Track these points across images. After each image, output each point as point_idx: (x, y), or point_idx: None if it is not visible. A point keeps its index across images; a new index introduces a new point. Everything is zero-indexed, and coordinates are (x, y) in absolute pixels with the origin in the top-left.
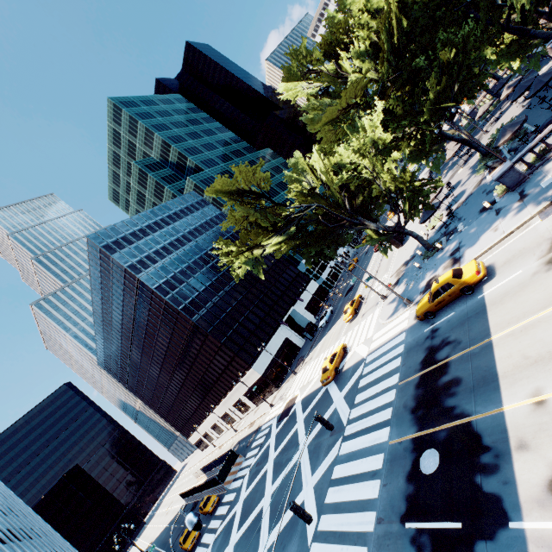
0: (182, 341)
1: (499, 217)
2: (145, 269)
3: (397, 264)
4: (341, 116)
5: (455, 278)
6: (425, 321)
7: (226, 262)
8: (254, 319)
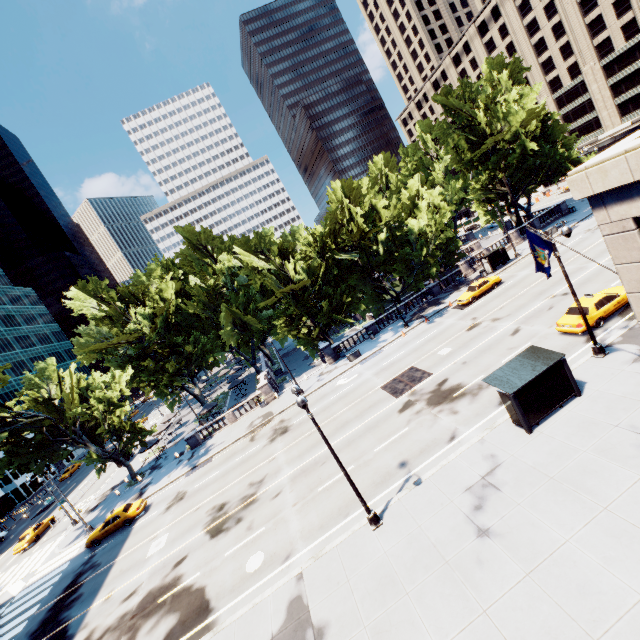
0: None
1: (177, 467)
2: None
3: (109, 485)
4: (111, 348)
5: (124, 511)
6: (92, 548)
7: None
8: None
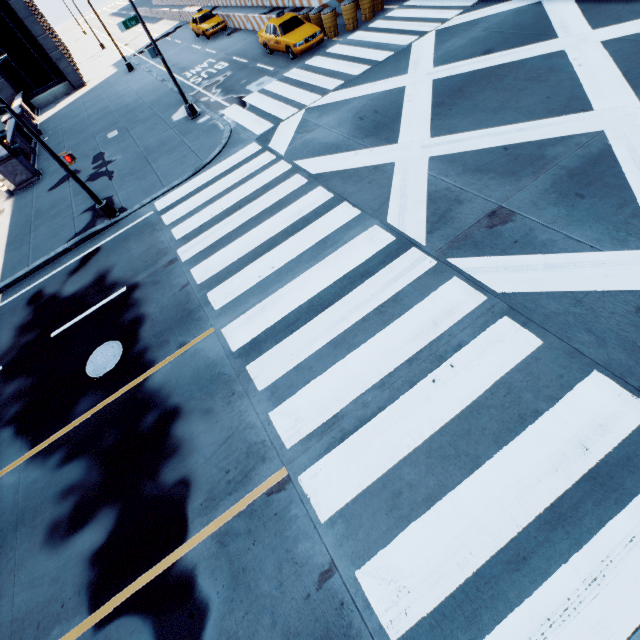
0: None
1: None
2: None
3: None
4: None
5: None
6: None
7: None
8: None
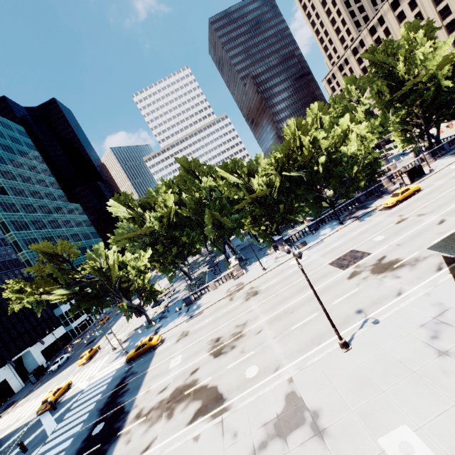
0: None
1: (178, 317)
2: None
3: (132, 328)
4: (135, 238)
5: (149, 341)
6: (129, 363)
7: (11, 295)
8: None
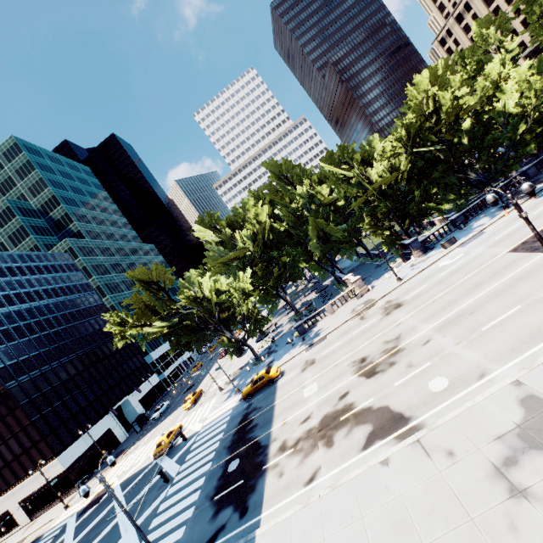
0: None
1: (293, 348)
2: None
3: (235, 368)
4: (228, 262)
5: (267, 373)
6: (246, 400)
7: (113, 329)
8: (81, 400)
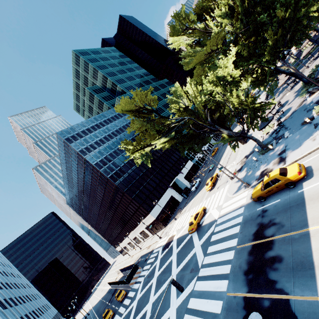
0: (110, 195)
1: (317, 130)
2: (89, 153)
3: (241, 155)
4: (207, 58)
5: (282, 175)
6: (258, 202)
7: None
8: (152, 184)
